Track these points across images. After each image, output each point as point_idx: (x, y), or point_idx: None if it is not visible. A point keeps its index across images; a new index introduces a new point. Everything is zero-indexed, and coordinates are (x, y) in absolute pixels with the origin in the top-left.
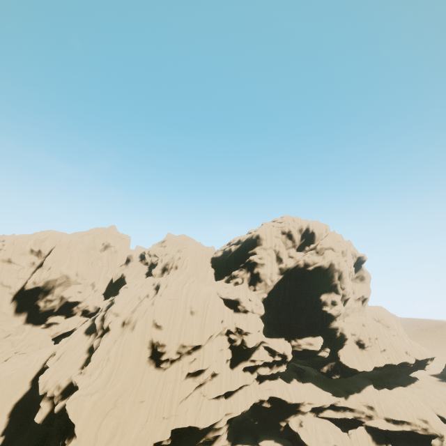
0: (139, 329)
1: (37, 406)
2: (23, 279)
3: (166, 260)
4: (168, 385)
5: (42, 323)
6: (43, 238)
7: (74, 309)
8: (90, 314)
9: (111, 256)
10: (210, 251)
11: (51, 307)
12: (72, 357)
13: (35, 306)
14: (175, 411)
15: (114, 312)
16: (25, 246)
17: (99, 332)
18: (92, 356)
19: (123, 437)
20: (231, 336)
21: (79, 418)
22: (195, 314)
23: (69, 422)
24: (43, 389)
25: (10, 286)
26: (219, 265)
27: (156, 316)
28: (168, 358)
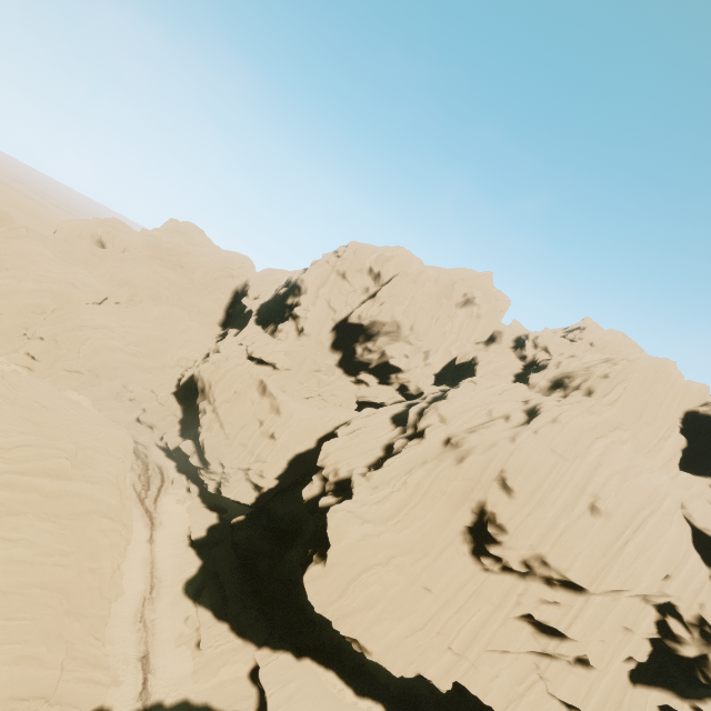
0: (468, 469)
1: (313, 474)
2: (350, 307)
3: (569, 368)
4: (481, 603)
5: (353, 375)
6: (389, 256)
7: (391, 376)
8: (408, 395)
9: (467, 321)
10: (691, 392)
11: (368, 360)
12: (364, 441)
13: (352, 350)
14: (475, 657)
15: (440, 413)
16: (365, 260)
17: (408, 429)
18: (386, 461)
19: (380, 621)
20: (672, 624)
21: (337, 540)
22: (600, 517)
23: (327, 533)
24: (322, 460)
25: (336, 311)
26: (705, 436)
27: (510, 465)
28: (502, 558)
